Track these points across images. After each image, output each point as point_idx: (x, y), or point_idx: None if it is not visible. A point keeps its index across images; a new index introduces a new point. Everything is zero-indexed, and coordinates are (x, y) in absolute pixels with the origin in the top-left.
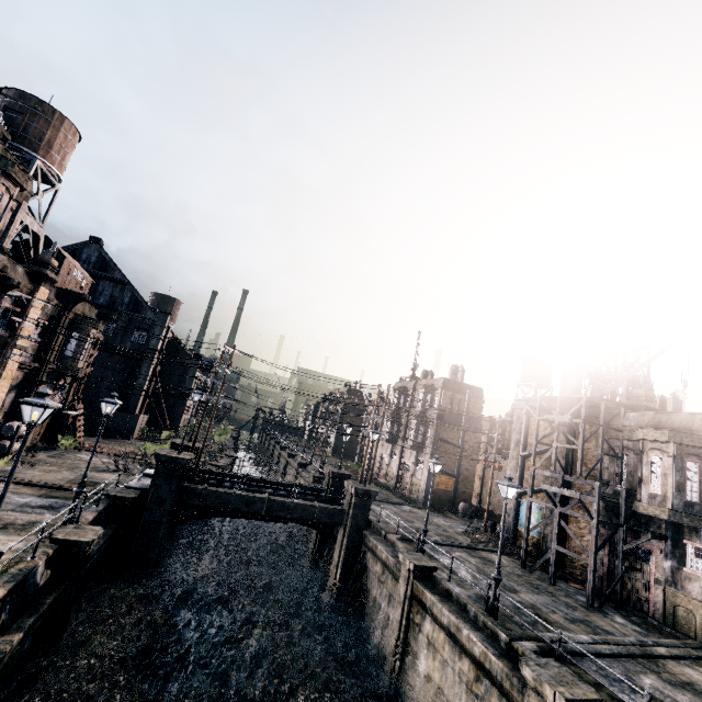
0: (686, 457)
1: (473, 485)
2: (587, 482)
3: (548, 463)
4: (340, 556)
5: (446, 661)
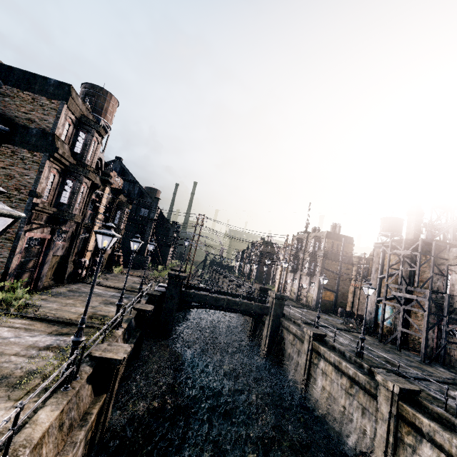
0: None
1: (347, 298)
2: (422, 290)
3: (397, 281)
4: (267, 332)
5: (333, 380)
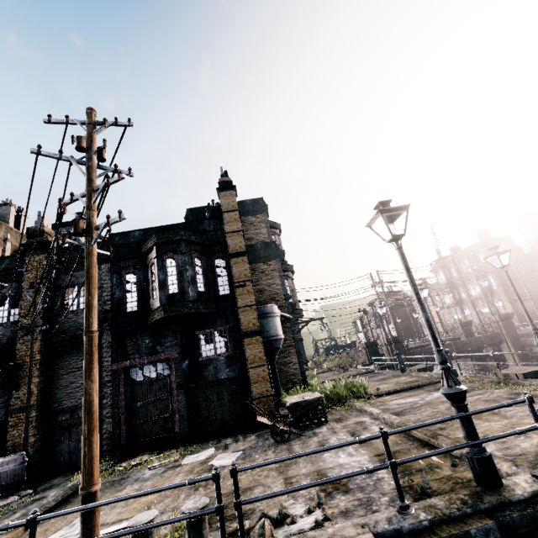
0: None
1: None
2: None
3: None
4: (515, 360)
5: None
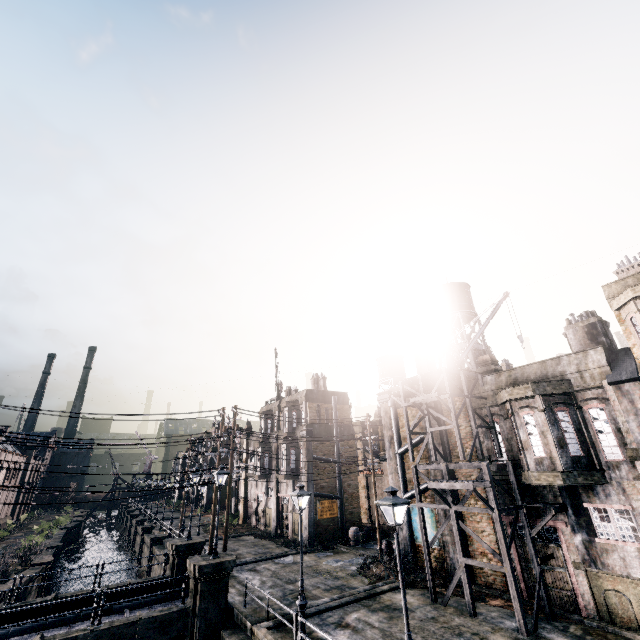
0: (554, 408)
1: (359, 501)
2: (473, 464)
3: (426, 454)
4: None
5: None
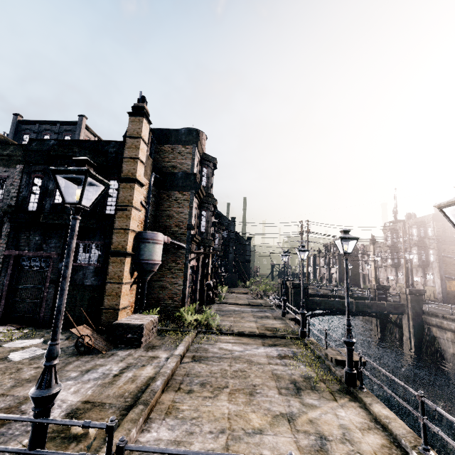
0: None
1: None
2: None
3: None
4: (410, 333)
5: None
